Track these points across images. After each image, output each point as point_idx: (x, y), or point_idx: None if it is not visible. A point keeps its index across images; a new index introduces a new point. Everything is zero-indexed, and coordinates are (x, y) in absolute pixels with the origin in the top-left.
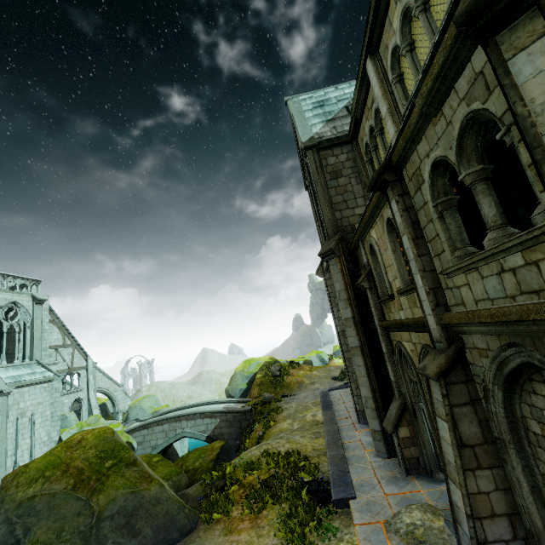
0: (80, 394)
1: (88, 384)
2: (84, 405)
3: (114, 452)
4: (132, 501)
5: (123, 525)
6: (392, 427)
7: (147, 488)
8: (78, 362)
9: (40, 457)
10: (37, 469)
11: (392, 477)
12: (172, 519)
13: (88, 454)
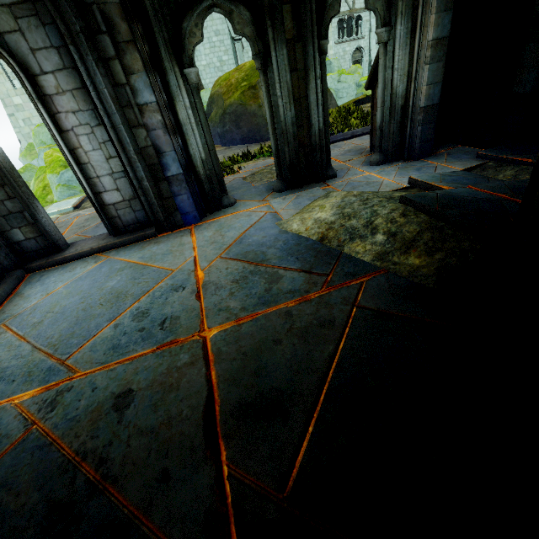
0: (361, 43)
1: (370, 31)
2: (365, 56)
3: (251, 78)
4: (240, 109)
5: (234, 121)
6: (367, 80)
7: (250, 105)
8: (360, 1)
9: (226, 74)
10: (221, 80)
11: (361, 148)
12: (259, 129)
13: (240, 76)
